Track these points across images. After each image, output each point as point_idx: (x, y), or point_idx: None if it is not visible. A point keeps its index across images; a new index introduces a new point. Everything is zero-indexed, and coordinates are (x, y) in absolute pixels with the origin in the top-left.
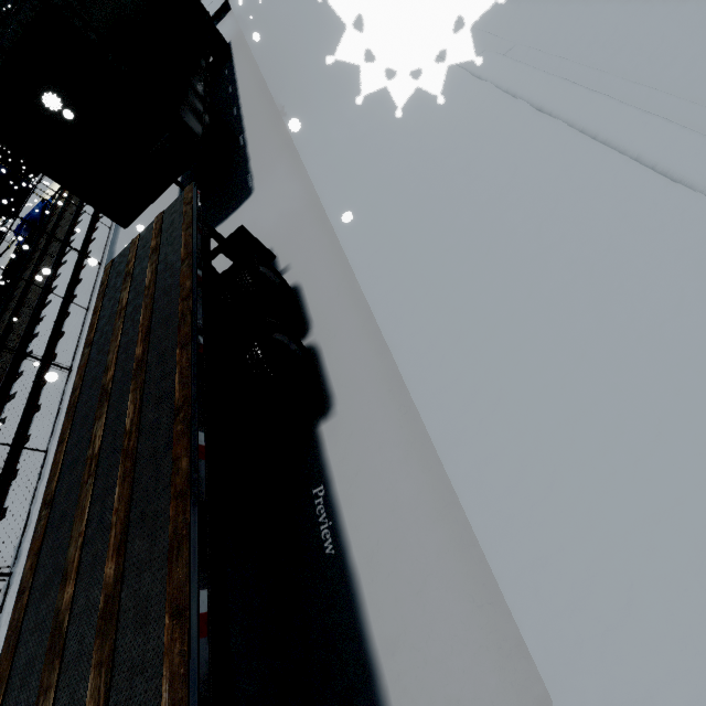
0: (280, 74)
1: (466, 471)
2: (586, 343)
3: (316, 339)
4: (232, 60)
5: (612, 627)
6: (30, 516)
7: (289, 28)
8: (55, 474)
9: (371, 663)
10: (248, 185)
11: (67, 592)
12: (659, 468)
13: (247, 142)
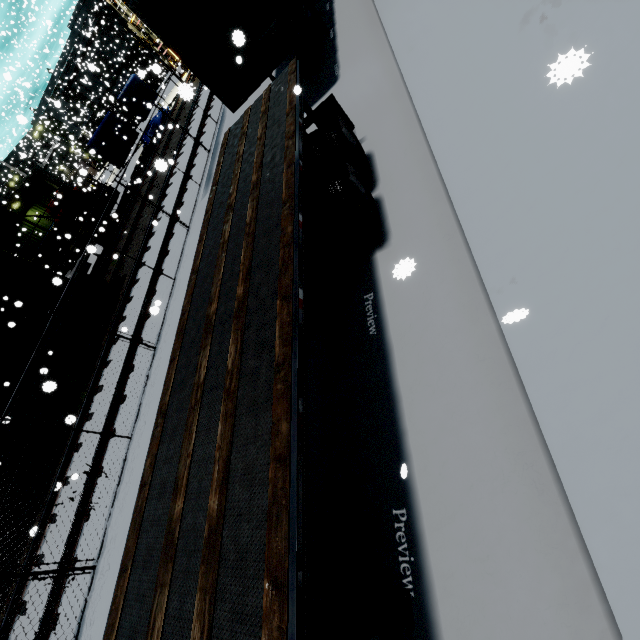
0: None
1: (491, 258)
2: (625, 155)
3: (380, 192)
4: None
5: (583, 341)
6: (165, 317)
7: None
8: (198, 257)
9: (393, 394)
10: (334, 74)
11: (213, 307)
12: None
13: (337, 35)
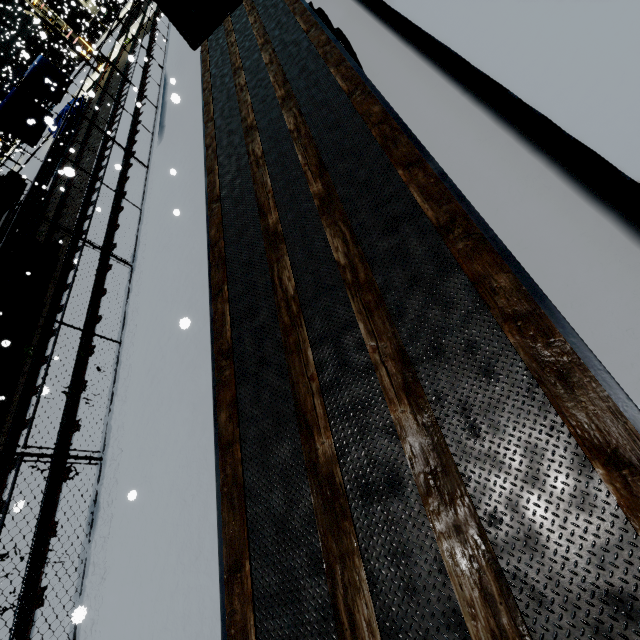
0: None
1: (483, 57)
2: None
3: None
4: None
5: (564, 67)
6: (138, 241)
7: None
8: (210, 113)
9: None
10: None
11: (250, 119)
12: (598, 4)
13: None
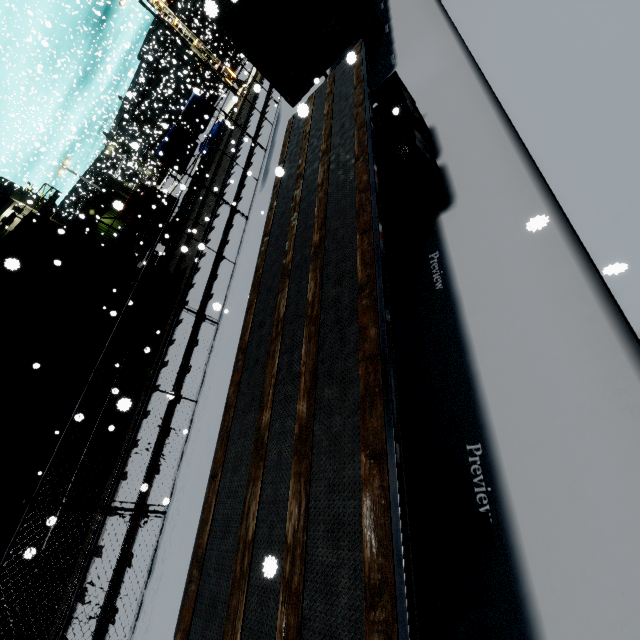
0: None
1: (574, 192)
2: None
3: (444, 160)
4: None
5: None
6: (227, 297)
7: None
8: (270, 223)
9: (463, 340)
10: (391, 64)
11: (289, 257)
12: None
13: (392, 29)
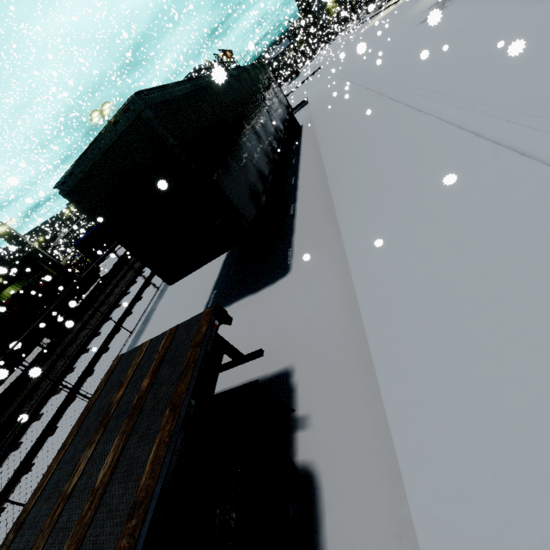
0: (339, 161)
1: None
2: None
3: None
4: (300, 138)
5: None
6: None
7: (353, 121)
8: None
9: None
10: (287, 261)
11: None
12: None
13: (296, 213)
